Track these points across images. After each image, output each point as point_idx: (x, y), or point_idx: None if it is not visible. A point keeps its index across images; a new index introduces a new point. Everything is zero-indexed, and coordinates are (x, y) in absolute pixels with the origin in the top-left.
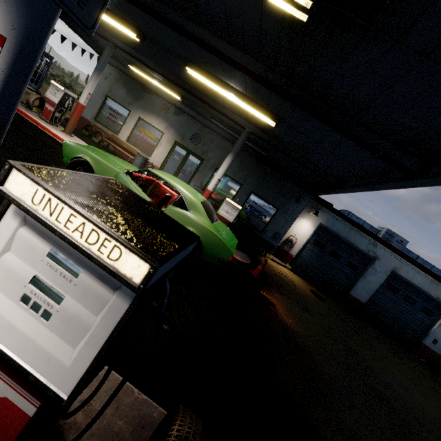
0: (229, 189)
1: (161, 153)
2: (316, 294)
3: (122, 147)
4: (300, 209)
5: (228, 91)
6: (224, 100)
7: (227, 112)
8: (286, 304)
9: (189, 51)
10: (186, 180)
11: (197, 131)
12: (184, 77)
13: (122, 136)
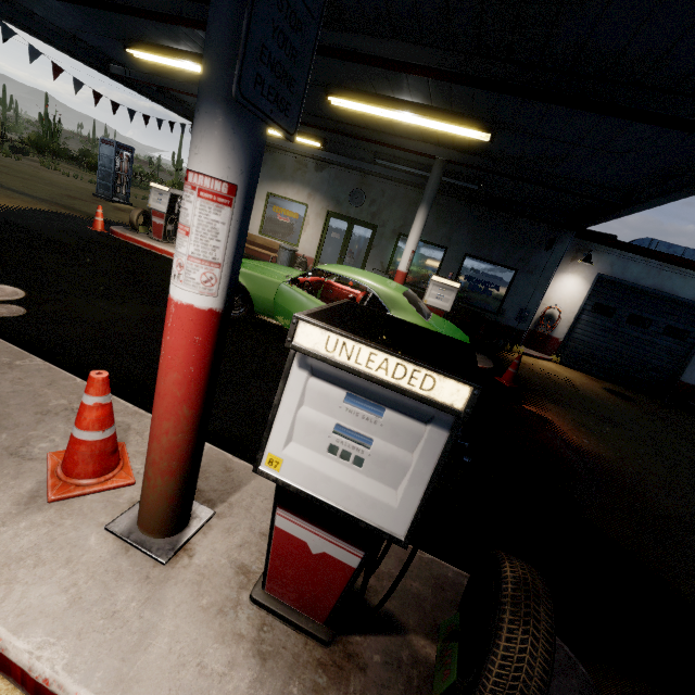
0: (427, 261)
1: (312, 236)
2: (616, 393)
3: (256, 245)
4: (555, 260)
5: (400, 111)
6: (394, 125)
7: (401, 142)
8: (570, 418)
9: (329, 71)
10: (358, 266)
11: (356, 185)
12: (323, 111)
13: (252, 228)
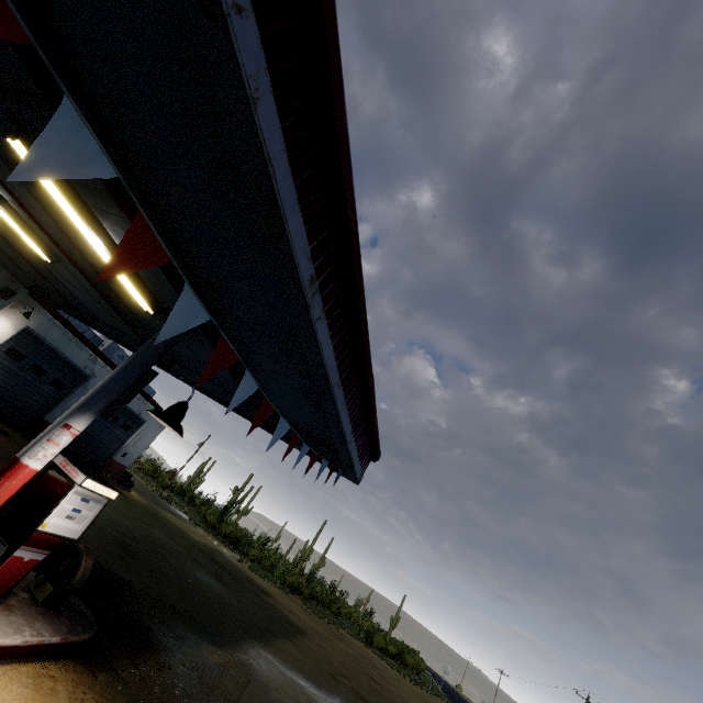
0: None
1: None
2: None
3: None
4: (2, 305)
5: None
6: None
7: None
8: None
9: None
10: None
11: None
12: None
13: None
